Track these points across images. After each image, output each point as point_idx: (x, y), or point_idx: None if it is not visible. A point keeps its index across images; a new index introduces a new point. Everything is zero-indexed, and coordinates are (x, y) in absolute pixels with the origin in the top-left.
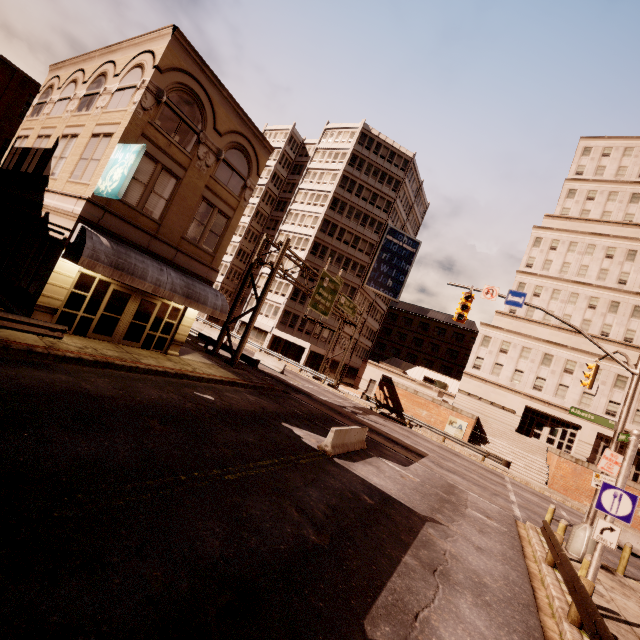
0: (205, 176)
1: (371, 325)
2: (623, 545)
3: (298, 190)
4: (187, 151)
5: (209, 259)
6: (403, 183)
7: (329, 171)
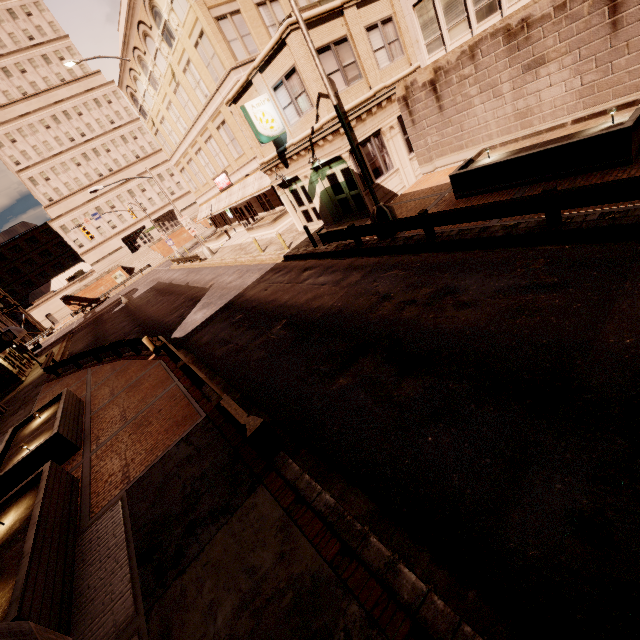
0: None
1: None
2: (188, 249)
3: None
4: None
5: None
6: None
7: None
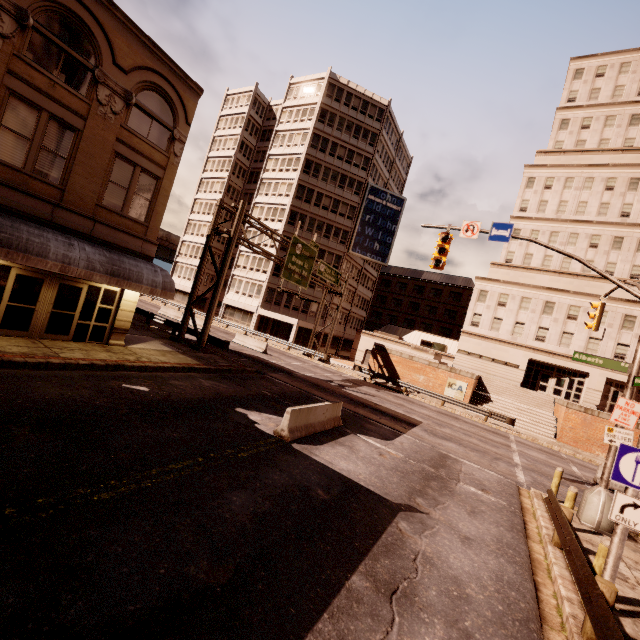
0: (114, 126)
1: (363, 294)
2: None
3: (268, 157)
4: (81, 94)
5: (141, 230)
6: (380, 135)
7: (298, 131)
